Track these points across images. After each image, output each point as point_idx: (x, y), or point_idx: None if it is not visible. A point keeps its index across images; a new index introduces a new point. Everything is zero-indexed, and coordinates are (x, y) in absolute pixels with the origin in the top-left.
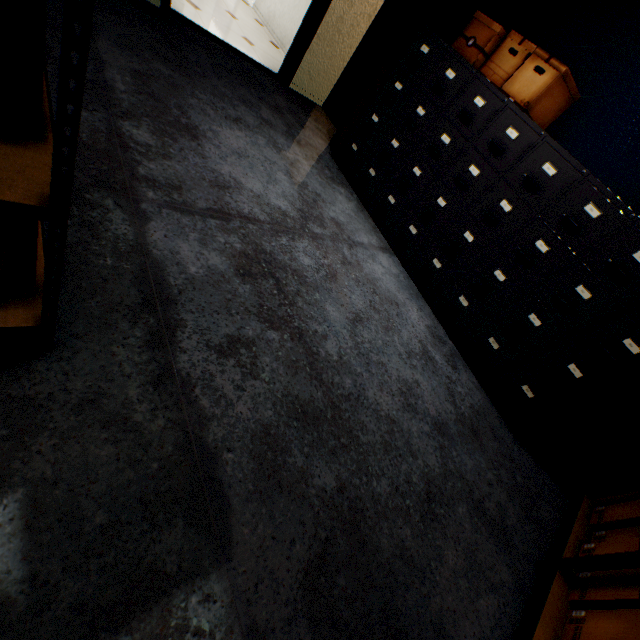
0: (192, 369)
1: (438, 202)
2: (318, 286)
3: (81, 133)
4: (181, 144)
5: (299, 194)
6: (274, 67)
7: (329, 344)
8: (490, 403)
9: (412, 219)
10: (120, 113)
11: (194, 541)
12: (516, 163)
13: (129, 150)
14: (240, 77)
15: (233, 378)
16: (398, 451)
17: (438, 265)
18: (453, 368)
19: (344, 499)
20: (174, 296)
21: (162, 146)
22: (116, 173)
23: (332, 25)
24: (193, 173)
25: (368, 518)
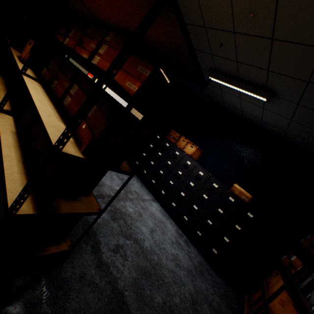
0: (107, 259)
1: (170, 182)
2: (137, 219)
3: None
4: None
5: (122, 183)
6: None
7: (146, 242)
8: (204, 259)
9: (162, 188)
10: None
11: None
12: (192, 171)
13: None
14: None
15: (120, 261)
16: (178, 284)
17: (174, 205)
18: (188, 246)
19: (166, 306)
20: (95, 231)
21: None
22: None
23: None
24: None
25: (176, 313)
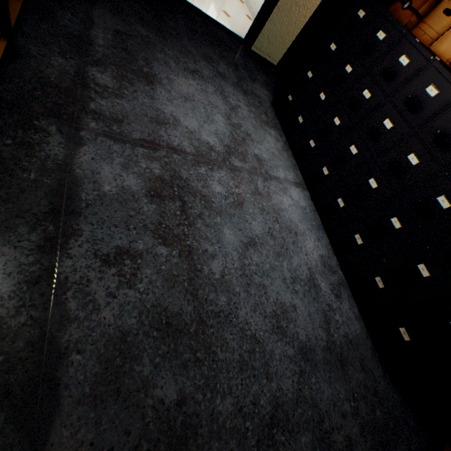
0: (72, 273)
1: (350, 149)
2: (222, 211)
3: (51, 74)
4: (136, 87)
5: (230, 133)
6: (243, 34)
7: (215, 263)
8: (367, 334)
9: (326, 162)
10: (92, 61)
11: (9, 437)
12: (431, 119)
13: (88, 89)
14: (209, 40)
15: (109, 285)
16: (253, 371)
17: (341, 204)
18: (336, 296)
19: (180, 413)
20: (80, 209)
21: (118, 88)
22: (69, 106)
23: None
24: (138, 110)
25: (199, 435)
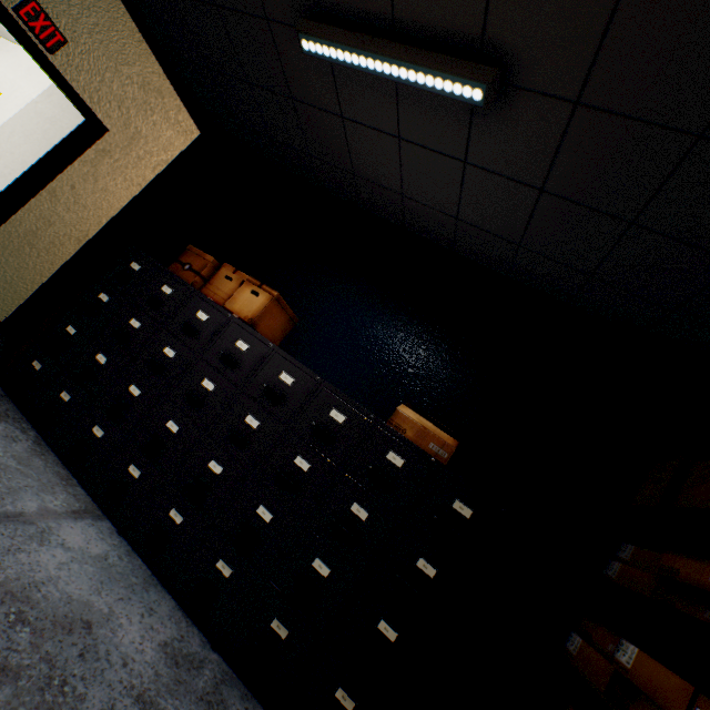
0: None
1: (169, 426)
2: None
3: None
4: None
5: None
6: None
7: None
8: None
9: (133, 455)
10: None
11: None
12: (254, 374)
13: None
14: None
15: None
16: None
17: (179, 518)
18: None
19: None
20: None
21: None
22: None
23: (19, 235)
24: None
25: None
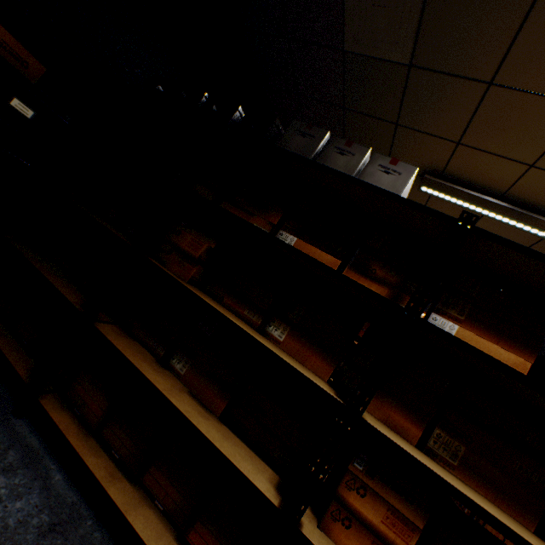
0: None
1: None
2: None
3: None
4: None
5: None
6: None
7: None
8: None
9: None
10: None
11: None
12: None
13: None
14: None
15: None
16: None
17: None
18: None
19: None
20: None
21: None
22: None
23: None
24: None
25: None
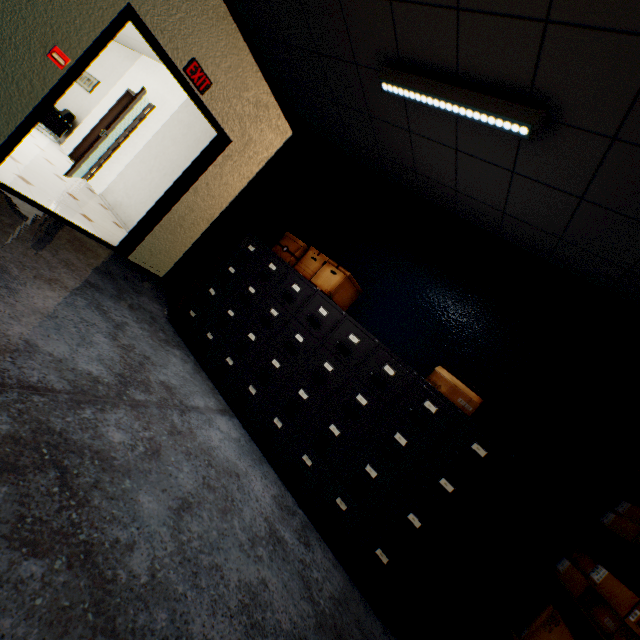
0: None
1: (273, 363)
2: (131, 468)
3: None
4: None
5: (122, 357)
6: (114, 241)
7: (137, 557)
8: (351, 582)
9: (251, 379)
10: None
11: None
12: (330, 333)
13: None
14: (68, 243)
15: None
16: None
17: (279, 424)
18: (306, 545)
19: None
20: None
21: None
22: None
23: (175, 220)
24: None
25: None
